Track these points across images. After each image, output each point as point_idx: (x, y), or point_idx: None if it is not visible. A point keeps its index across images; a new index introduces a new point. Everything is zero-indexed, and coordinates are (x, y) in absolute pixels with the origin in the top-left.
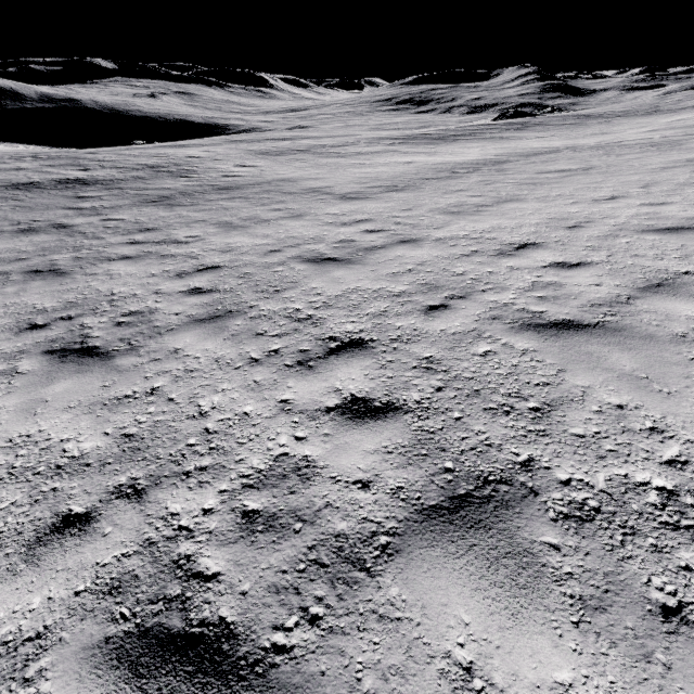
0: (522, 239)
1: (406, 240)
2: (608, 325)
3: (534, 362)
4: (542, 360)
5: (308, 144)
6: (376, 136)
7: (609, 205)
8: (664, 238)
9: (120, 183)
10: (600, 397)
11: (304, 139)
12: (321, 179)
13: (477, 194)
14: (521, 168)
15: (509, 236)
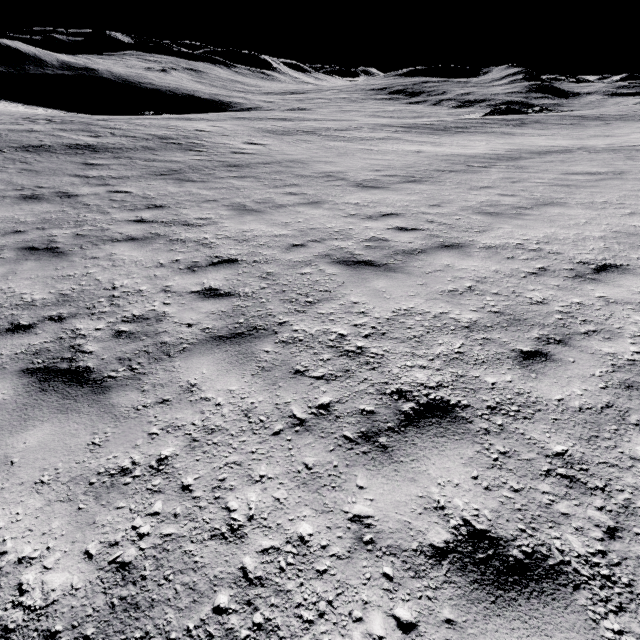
0: (595, 257)
1: (447, 244)
2: None
3: None
4: None
5: (313, 126)
6: (378, 122)
7: None
8: None
9: (130, 153)
10: None
11: (304, 120)
12: (332, 163)
13: (508, 193)
14: (541, 167)
15: (576, 252)
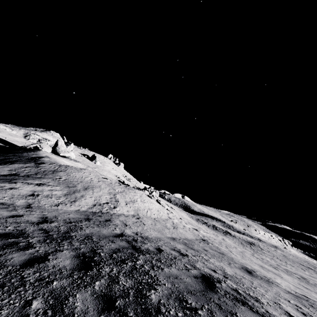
0: None
1: None
2: None
3: None
4: None
5: None
6: None
7: None
8: None
9: None
10: None
11: None
12: None
13: None
14: None
15: None
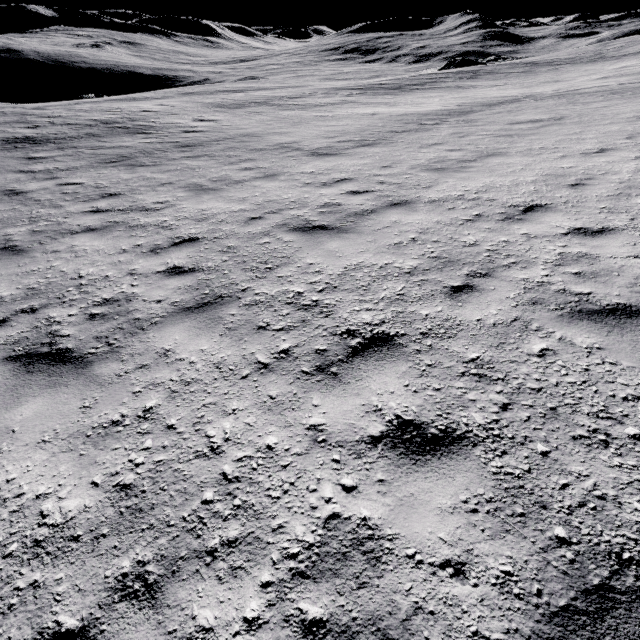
0: (525, 199)
1: (396, 202)
2: None
3: (607, 365)
4: (617, 362)
5: (265, 96)
6: (332, 86)
7: (603, 159)
8: None
9: (74, 142)
10: None
11: (257, 90)
12: (286, 133)
13: (455, 148)
14: (489, 119)
15: (509, 197)
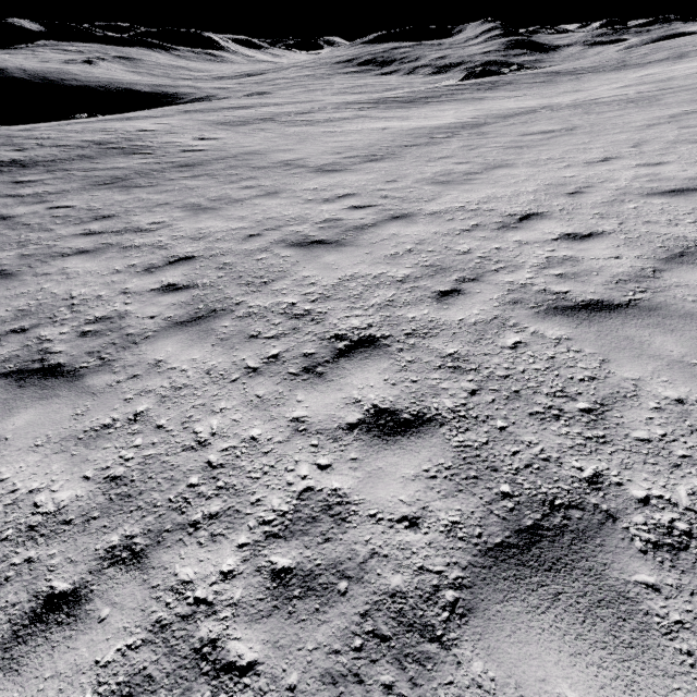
0: (523, 209)
1: (397, 215)
2: (642, 304)
3: (571, 353)
4: (580, 350)
5: (271, 112)
6: (343, 100)
7: (605, 167)
8: (672, 201)
9: (65, 164)
10: (655, 391)
11: (264, 106)
12: (291, 150)
13: (463, 161)
14: (502, 131)
15: (508, 207)
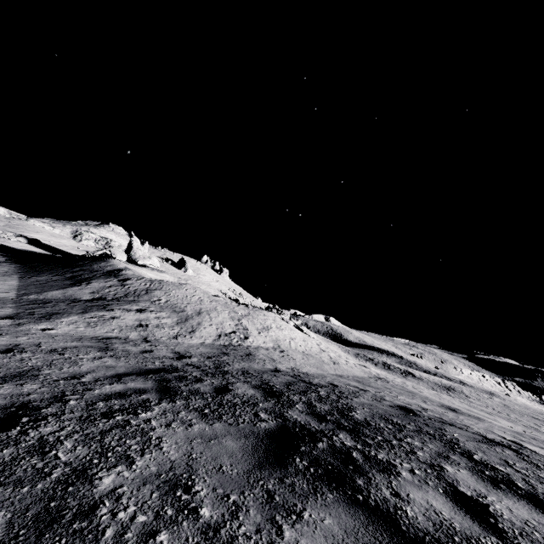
0: None
1: None
2: None
3: None
4: None
5: None
6: None
7: None
8: None
9: None
10: None
11: None
12: None
13: None
14: None
15: None
